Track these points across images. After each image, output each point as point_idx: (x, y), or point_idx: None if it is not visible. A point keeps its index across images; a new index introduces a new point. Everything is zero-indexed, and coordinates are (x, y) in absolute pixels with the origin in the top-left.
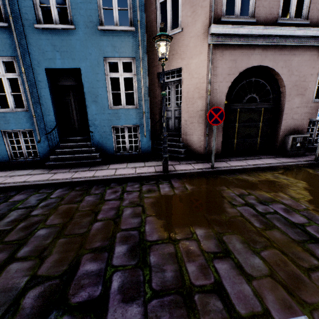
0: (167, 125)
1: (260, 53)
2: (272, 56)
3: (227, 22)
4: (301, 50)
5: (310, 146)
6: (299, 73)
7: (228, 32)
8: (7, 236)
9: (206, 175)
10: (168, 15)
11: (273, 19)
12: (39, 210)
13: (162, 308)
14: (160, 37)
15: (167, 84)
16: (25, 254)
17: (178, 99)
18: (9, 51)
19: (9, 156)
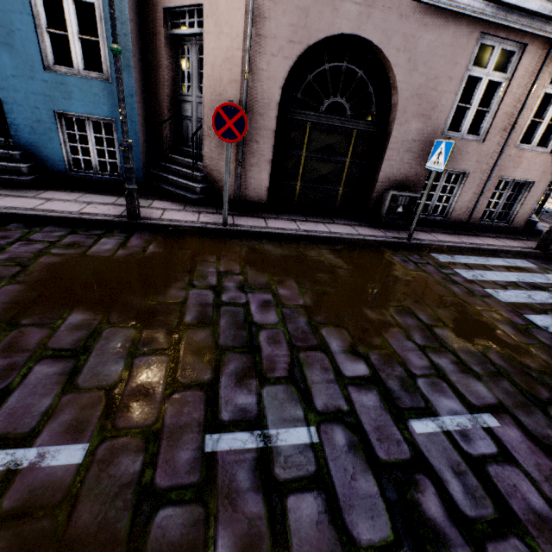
0: (186, 134)
1: (359, 5)
2: (383, 20)
3: None
4: (440, 19)
5: (425, 216)
6: (429, 70)
7: None
8: None
9: (208, 235)
10: None
11: None
12: None
13: None
14: None
15: (185, 41)
16: None
17: None
18: None
19: None
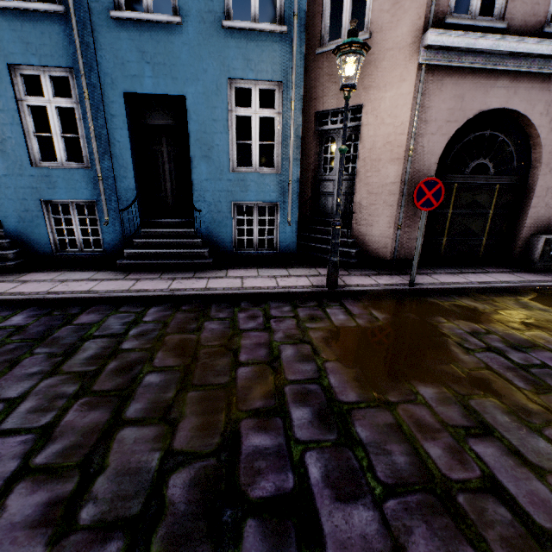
0: (324, 207)
1: (506, 85)
2: (527, 93)
3: (456, 25)
4: None
5: None
6: None
7: (456, 45)
8: (95, 383)
9: (400, 296)
10: (346, 8)
11: (536, 24)
12: (132, 341)
13: (410, 514)
14: (350, 46)
15: (330, 133)
16: (139, 415)
17: (331, 161)
18: (62, 58)
19: (52, 246)
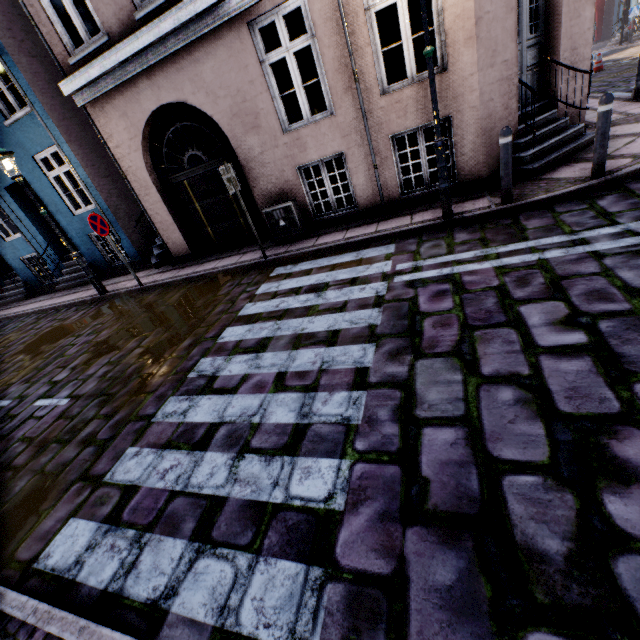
0: None
1: (148, 85)
2: (169, 82)
3: (80, 61)
4: (206, 46)
5: (331, 214)
6: (228, 90)
7: (80, 85)
8: None
9: (133, 294)
10: None
11: (130, 16)
12: (0, 337)
13: None
14: None
15: None
16: None
17: None
18: None
19: (41, 280)
